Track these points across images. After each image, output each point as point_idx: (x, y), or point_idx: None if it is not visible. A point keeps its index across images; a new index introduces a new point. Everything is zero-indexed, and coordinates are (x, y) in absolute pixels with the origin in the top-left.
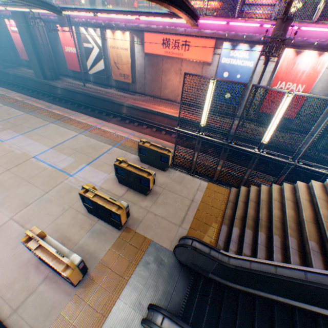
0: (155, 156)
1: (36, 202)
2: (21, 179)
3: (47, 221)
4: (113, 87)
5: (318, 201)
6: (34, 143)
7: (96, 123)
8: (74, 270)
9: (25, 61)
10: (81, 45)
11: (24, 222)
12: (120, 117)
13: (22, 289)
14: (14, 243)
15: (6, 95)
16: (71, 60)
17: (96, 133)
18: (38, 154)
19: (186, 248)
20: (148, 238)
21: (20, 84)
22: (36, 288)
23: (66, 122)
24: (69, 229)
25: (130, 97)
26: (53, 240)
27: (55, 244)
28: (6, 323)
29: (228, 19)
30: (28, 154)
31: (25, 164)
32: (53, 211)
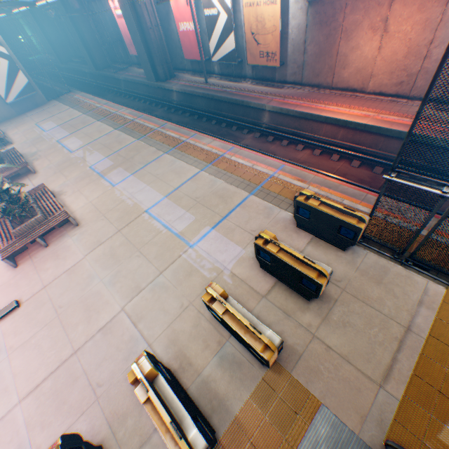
0: (327, 223)
1: (149, 287)
2: (133, 246)
3: (162, 323)
4: (247, 78)
5: None
6: (145, 188)
7: (222, 149)
8: None
9: (134, 58)
10: (200, 14)
11: (136, 318)
12: (258, 132)
13: (135, 430)
14: (125, 349)
15: (116, 114)
16: (187, 43)
17: (223, 168)
18: (150, 206)
19: None
20: (314, 397)
21: (132, 93)
22: (150, 435)
23: (183, 151)
24: (190, 343)
25: (275, 92)
26: (166, 386)
27: (169, 395)
28: None
29: None
30: (140, 206)
31: (137, 223)
32: (168, 306)
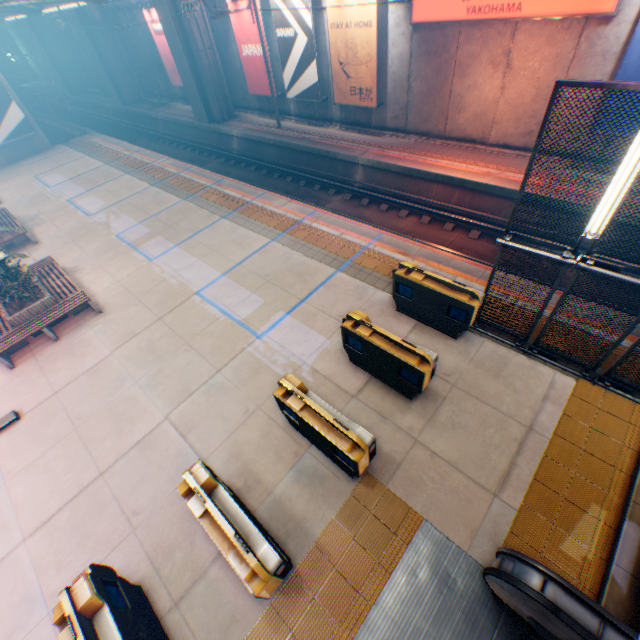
0: (434, 303)
1: (202, 390)
2: (179, 338)
3: (221, 433)
4: (335, 122)
5: None
6: (196, 263)
7: (301, 213)
8: (267, 581)
9: (178, 90)
10: (271, 35)
11: (185, 429)
12: (348, 193)
13: (186, 564)
14: (171, 467)
15: (153, 165)
16: (253, 73)
17: (301, 238)
18: (203, 287)
19: (526, 596)
20: (415, 512)
21: (174, 138)
22: (205, 570)
23: (248, 215)
24: (257, 457)
25: (371, 141)
26: (228, 498)
27: (232, 509)
28: (165, 623)
29: None
30: (189, 287)
31: (184, 308)
32: (228, 412)
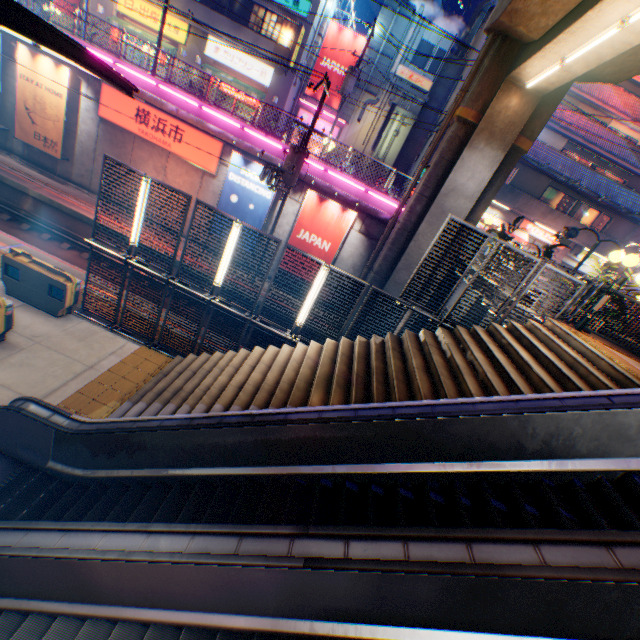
0: (40, 283)
1: None
2: None
3: None
4: (17, 154)
5: (258, 365)
6: None
7: None
8: None
9: None
10: None
11: None
12: (10, 214)
13: None
14: None
15: None
16: None
17: None
18: None
19: (7, 413)
20: None
21: None
22: None
23: None
24: None
25: (53, 184)
26: None
27: None
28: None
29: (244, 124)
30: None
31: None
32: None
